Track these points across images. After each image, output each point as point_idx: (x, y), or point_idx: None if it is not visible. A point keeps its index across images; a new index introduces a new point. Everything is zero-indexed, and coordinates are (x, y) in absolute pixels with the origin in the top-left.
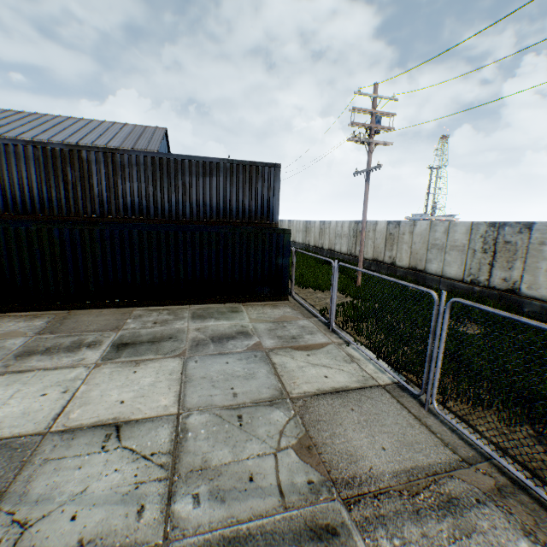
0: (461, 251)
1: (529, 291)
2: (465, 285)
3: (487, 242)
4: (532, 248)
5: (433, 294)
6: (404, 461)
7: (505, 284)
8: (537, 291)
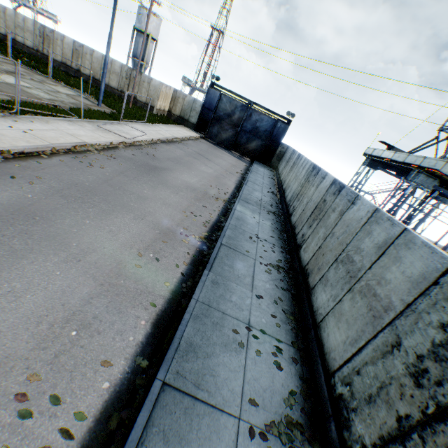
0: (33, 35)
1: (56, 58)
2: (36, 52)
3: (42, 33)
4: (56, 41)
5: (8, 31)
6: (5, 62)
7: (49, 54)
8: (58, 58)
